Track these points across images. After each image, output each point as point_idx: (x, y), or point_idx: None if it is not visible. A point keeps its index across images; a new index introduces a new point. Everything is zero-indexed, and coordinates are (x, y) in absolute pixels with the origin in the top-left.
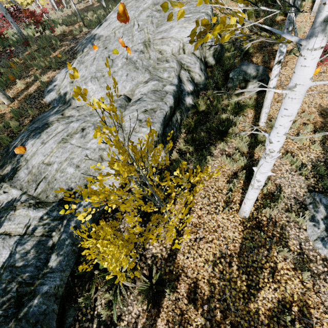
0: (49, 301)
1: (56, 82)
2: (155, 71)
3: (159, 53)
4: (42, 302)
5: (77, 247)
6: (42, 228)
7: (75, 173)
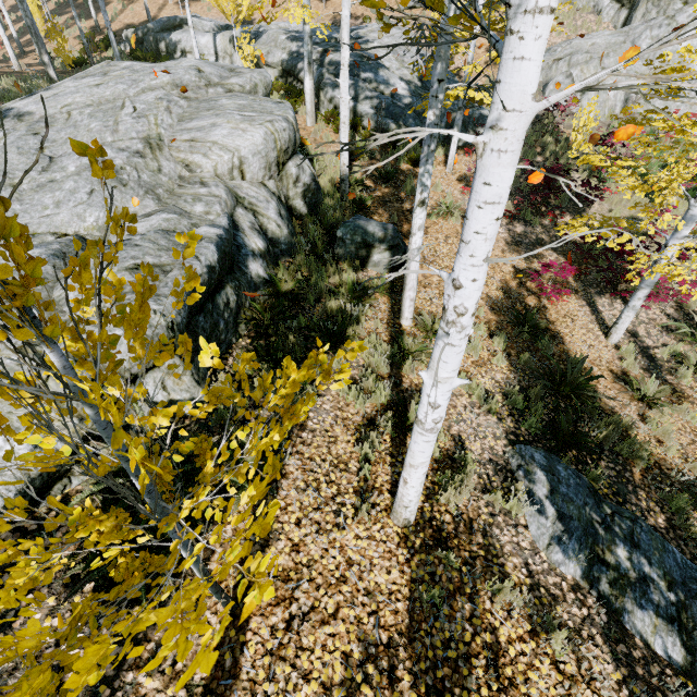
0: None
1: None
2: (173, 198)
3: (185, 167)
4: None
5: None
6: None
7: None
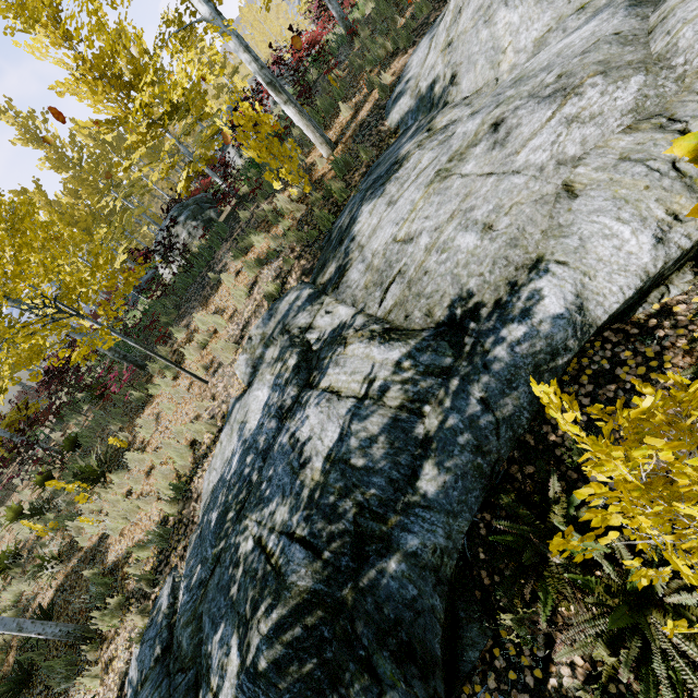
0: (422, 580)
1: (409, 73)
2: None
3: None
4: (406, 574)
5: (486, 460)
6: (399, 389)
7: (479, 250)
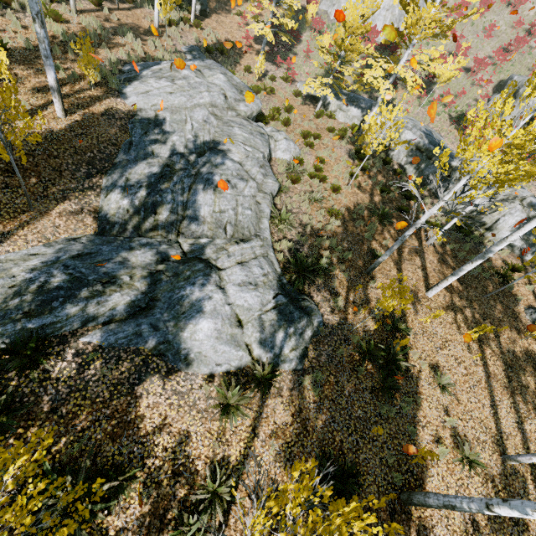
0: None
1: None
2: None
3: None
4: None
5: None
6: None
7: None
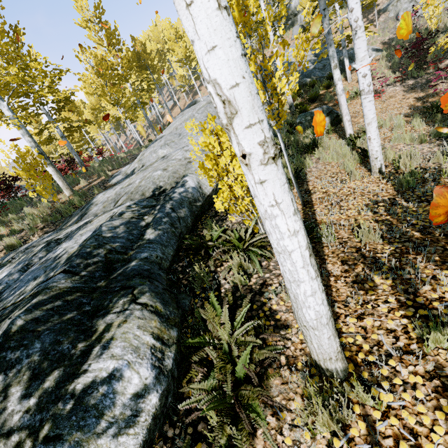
0: (152, 265)
1: (121, 171)
2: None
3: None
4: (142, 264)
5: (176, 231)
6: (131, 213)
7: (162, 174)
